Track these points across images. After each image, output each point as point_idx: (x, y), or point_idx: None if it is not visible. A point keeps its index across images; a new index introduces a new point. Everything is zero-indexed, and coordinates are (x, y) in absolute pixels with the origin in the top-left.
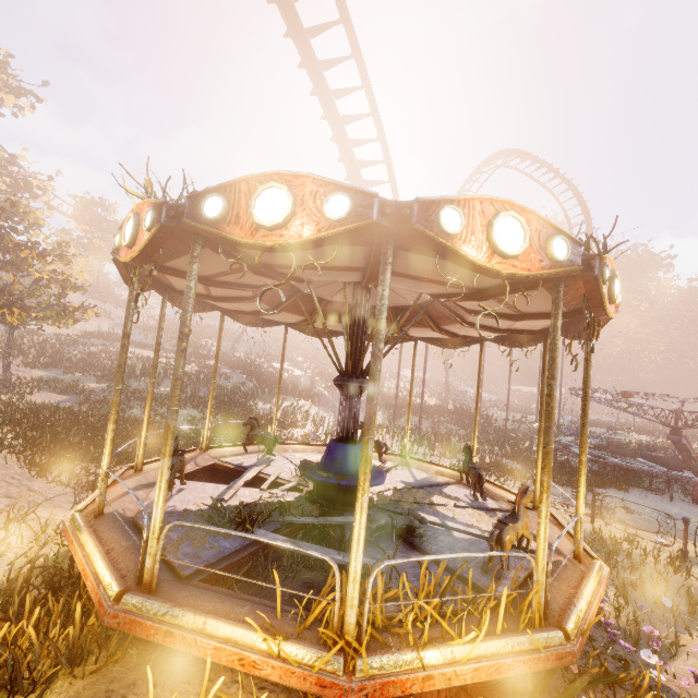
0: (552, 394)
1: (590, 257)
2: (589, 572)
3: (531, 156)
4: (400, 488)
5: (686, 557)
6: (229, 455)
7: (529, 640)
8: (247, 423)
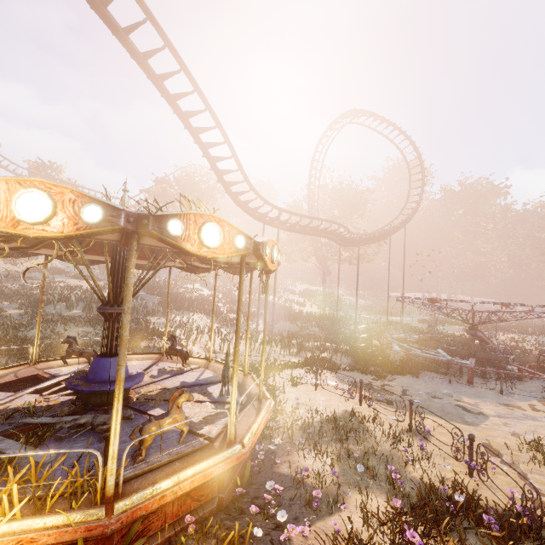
0: (122, 324)
1: (145, 217)
2: (215, 454)
3: (372, 114)
4: (171, 387)
5: (411, 430)
6: (56, 366)
7: (66, 517)
8: (64, 342)
